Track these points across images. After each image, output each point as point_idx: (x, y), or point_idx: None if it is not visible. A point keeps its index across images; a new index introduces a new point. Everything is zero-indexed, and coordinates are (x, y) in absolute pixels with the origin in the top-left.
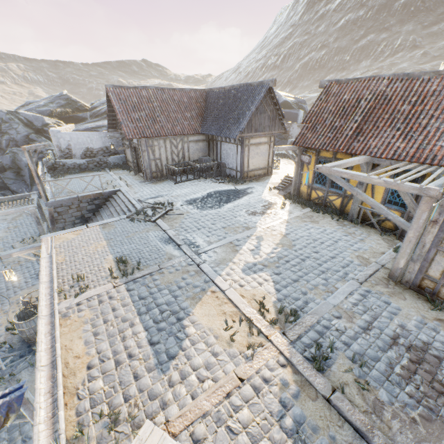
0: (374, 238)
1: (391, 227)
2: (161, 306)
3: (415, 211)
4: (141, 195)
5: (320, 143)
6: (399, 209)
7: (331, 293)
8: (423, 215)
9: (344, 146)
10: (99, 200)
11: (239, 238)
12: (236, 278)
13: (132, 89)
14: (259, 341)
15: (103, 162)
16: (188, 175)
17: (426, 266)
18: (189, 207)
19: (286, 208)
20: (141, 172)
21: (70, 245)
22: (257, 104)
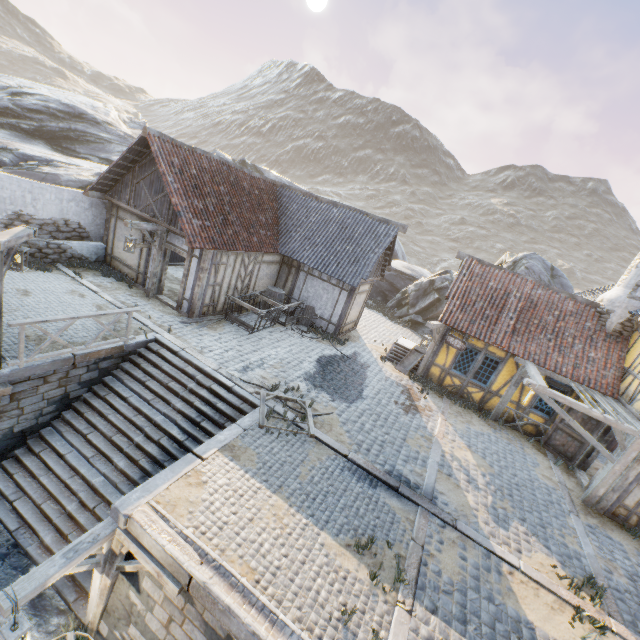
0: (528, 445)
1: (532, 431)
2: (496, 627)
3: (626, 448)
4: (220, 362)
5: (475, 330)
6: (544, 415)
7: (578, 538)
8: (632, 453)
9: (506, 343)
10: (110, 361)
11: (440, 461)
12: (504, 539)
13: (187, 150)
14: (611, 639)
15: (51, 250)
16: (254, 316)
17: (624, 496)
18: (323, 394)
19: (428, 398)
20: (161, 293)
21: (218, 521)
22: (384, 249)
